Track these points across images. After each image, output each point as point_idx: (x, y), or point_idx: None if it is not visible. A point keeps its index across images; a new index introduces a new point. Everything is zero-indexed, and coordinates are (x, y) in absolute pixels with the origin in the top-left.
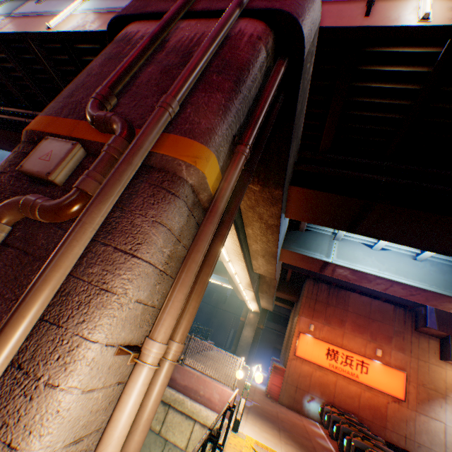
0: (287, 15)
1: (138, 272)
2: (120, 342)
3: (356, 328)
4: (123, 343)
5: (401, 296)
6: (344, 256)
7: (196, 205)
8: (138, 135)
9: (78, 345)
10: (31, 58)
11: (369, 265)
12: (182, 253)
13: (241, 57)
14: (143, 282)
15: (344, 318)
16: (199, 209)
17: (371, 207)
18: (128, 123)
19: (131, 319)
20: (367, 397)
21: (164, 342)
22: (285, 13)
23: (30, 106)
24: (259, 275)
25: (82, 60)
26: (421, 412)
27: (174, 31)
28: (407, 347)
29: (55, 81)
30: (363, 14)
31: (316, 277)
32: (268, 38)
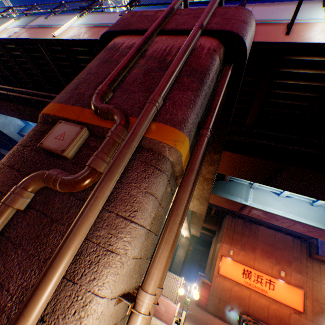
0: (235, 35)
1: (134, 234)
2: (119, 293)
3: (264, 254)
4: (121, 293)
5: (301, 232)
6: (258, 200)
7: (172, 175)
8: (135, 124)
9: (90, 300)
10: (38, 55)
11: (277, 208)
12: (160, 212)
13: (203, 64)
14: (137, 242)
15: (255, 246)
16: (173, 177)
17: (285, 168)
18: (125, 114)
19: (127, 273)
20: (274, 309)
21: (154, 293)
22: (234, 34)
23: (34, 87)
24: (191, 211)
25: (75, 58)
26: (316, 322)
27: (150, 43)
28: (303, 269)
29: (54, 71)
30: (284, 33)
31: (234, 213)
32: (220, 50)
